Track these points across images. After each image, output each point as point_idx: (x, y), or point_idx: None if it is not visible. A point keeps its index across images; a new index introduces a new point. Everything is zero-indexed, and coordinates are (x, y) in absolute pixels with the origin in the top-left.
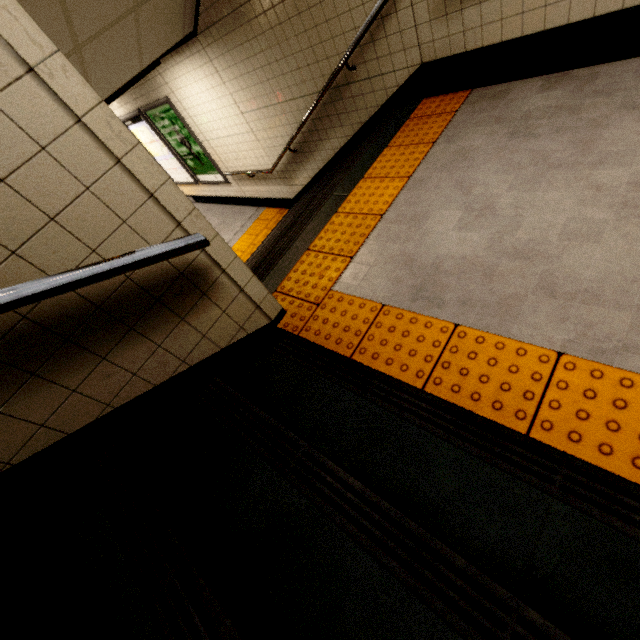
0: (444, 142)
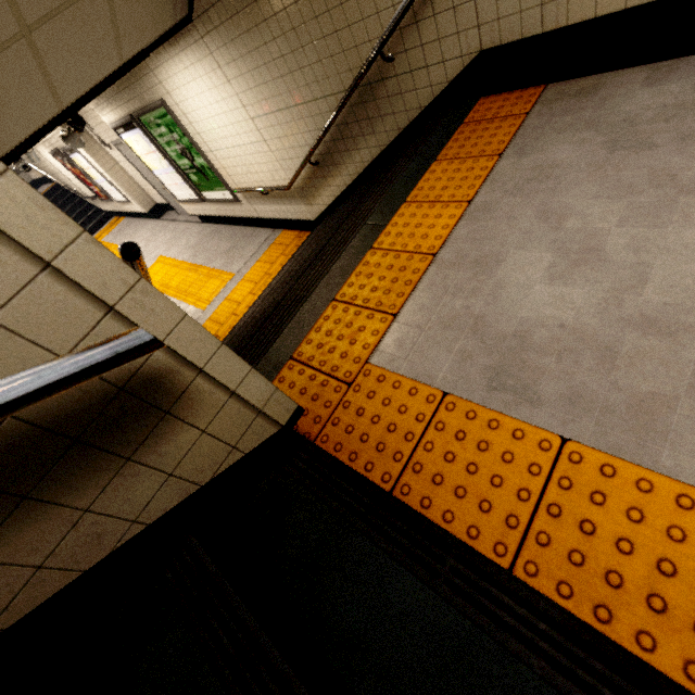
0: (515, 154)
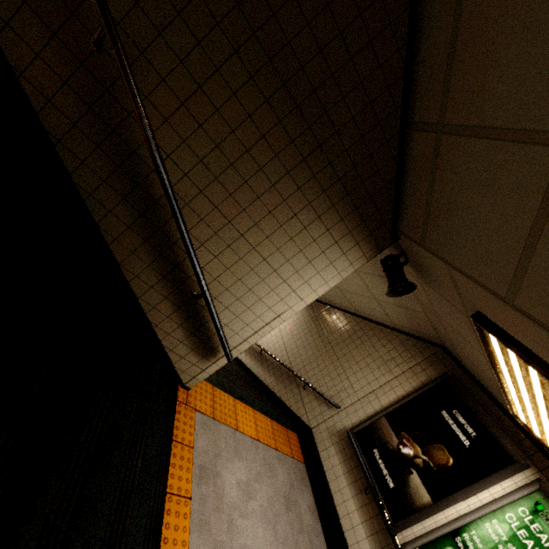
0: (278, 456)
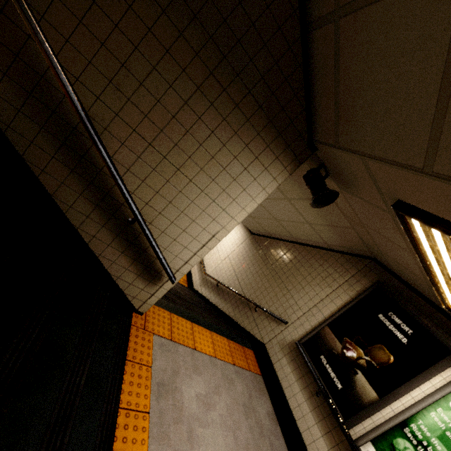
0: (235, 370)
